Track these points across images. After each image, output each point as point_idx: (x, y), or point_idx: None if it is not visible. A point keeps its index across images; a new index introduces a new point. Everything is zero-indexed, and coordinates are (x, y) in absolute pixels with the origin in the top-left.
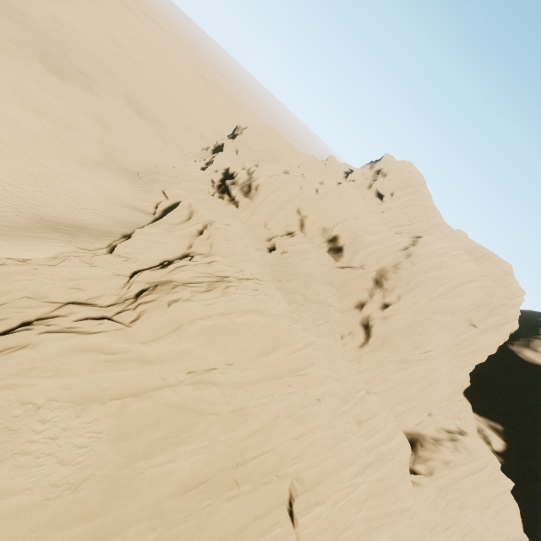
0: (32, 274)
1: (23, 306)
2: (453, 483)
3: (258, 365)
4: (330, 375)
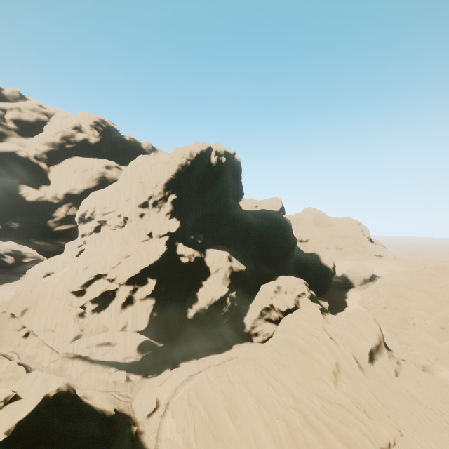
0: None
1: None
2: None
3: None
4: None
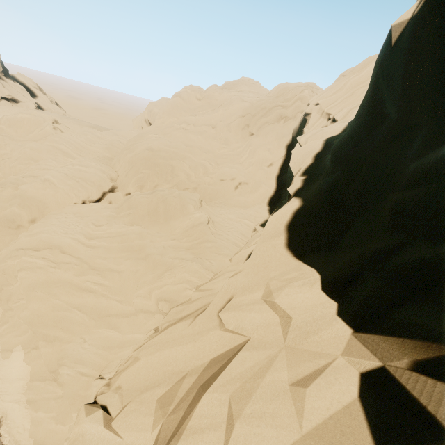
0: None
1: None
2: (124, 201)
3: (28, 137)
4: (59, 141)
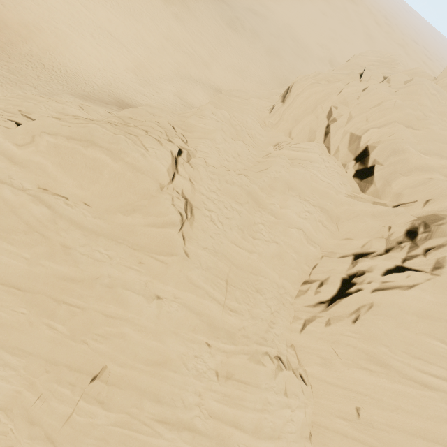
0: (40, 102)
1: (7, 111)
2: None
3: (114, 221)
4: (200, 285)
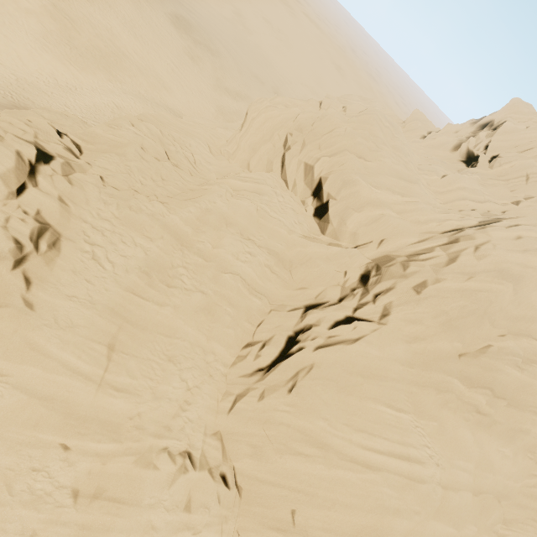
0: None
1: None
2: None
3: None
4: (50, 353)
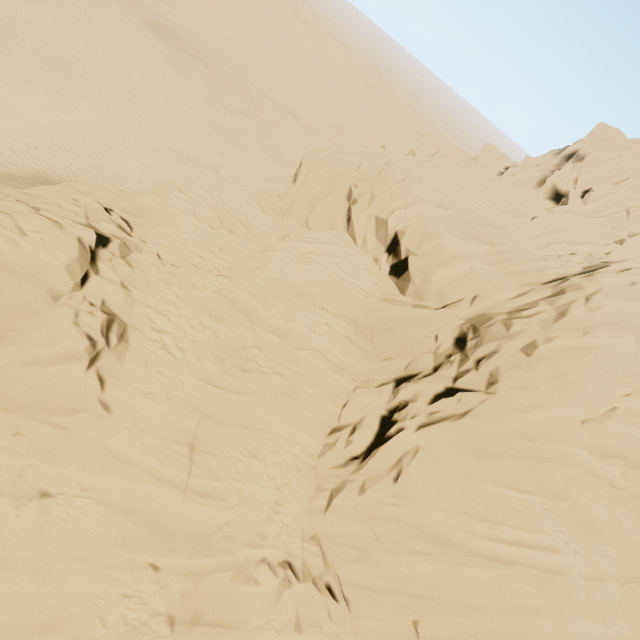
0: None
1: None
2: None
3: None
4: (133, 459)
